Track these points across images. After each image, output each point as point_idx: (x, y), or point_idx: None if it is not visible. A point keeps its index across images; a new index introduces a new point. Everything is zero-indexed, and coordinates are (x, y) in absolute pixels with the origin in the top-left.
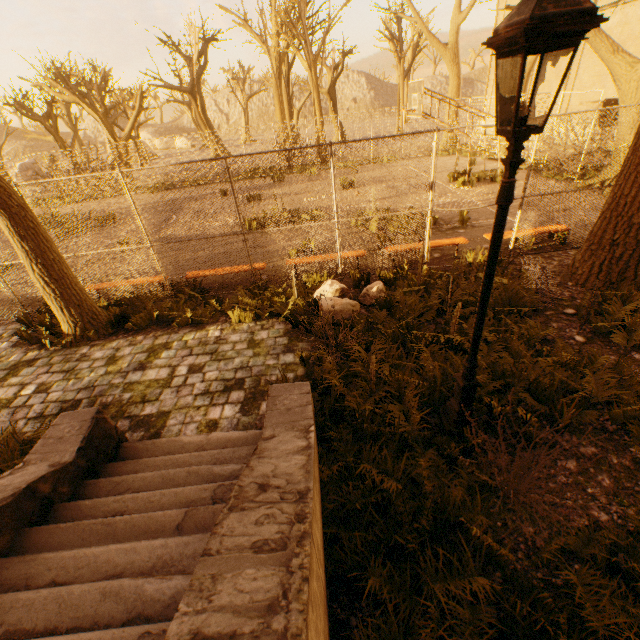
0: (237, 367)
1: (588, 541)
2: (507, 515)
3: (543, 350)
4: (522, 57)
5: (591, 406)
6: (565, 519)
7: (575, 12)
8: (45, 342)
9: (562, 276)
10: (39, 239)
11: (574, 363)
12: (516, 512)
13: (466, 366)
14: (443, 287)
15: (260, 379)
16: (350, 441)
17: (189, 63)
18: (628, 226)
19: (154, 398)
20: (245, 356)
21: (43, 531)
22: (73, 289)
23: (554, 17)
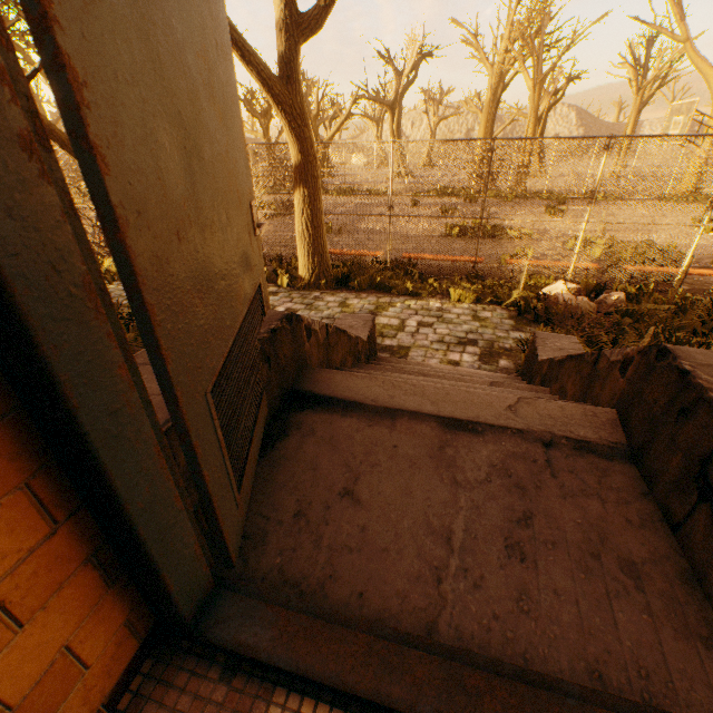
0: (466, 331)
1: None
2: None
3: None
4: None
5: None
6: None
7: None
8: (281, 283)
9: None
10: (316, 188)
11: None
12: None
13: None
14: (704, 310)
15: (493, 344)
16: None
17: (398, 77)
18: None
19: (391, 336)
20: (472, 325)
21: (371, 367)
22: (322, 239)
23: None
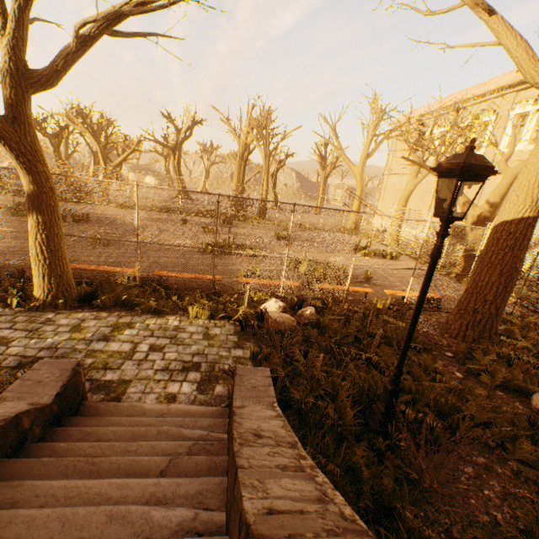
0: (194, 352)
1: (492, 534)
2: (427, 507)
3: (436, 377)
4: (456, 179)
5: (475, 425)
6: (472, 514)
7: (484, 166)
8: (11, 302)
9: (440, 329)
10: (53, 215)
11: (459, 391)
12: (434, 505)
13: (395, 372)
14: (359, 320)
15: (214, 365)
16: (296, 426)
17: (178, 132)
18: (484, 301)
19: (116, 367)
20: (201, 345)
21: (23, 462)
22: (61, 261)
23: (474, 165)
